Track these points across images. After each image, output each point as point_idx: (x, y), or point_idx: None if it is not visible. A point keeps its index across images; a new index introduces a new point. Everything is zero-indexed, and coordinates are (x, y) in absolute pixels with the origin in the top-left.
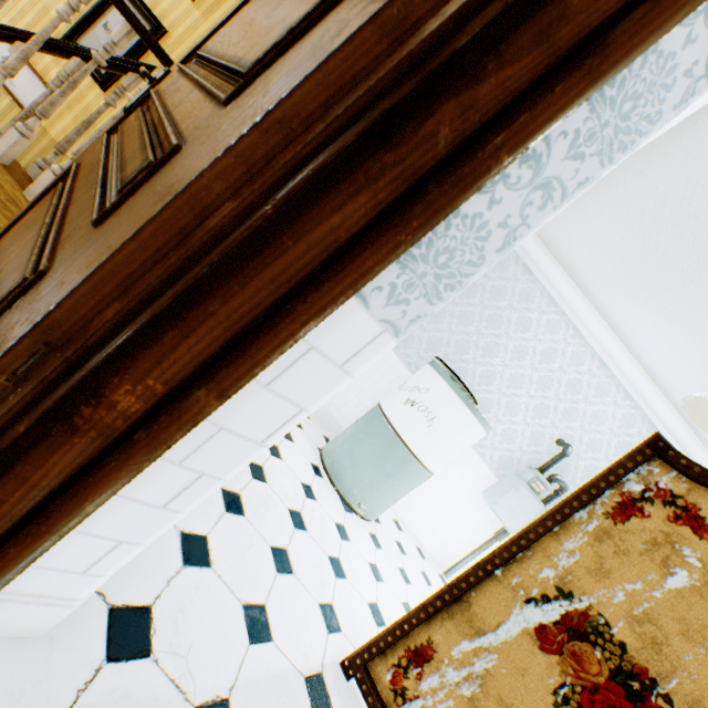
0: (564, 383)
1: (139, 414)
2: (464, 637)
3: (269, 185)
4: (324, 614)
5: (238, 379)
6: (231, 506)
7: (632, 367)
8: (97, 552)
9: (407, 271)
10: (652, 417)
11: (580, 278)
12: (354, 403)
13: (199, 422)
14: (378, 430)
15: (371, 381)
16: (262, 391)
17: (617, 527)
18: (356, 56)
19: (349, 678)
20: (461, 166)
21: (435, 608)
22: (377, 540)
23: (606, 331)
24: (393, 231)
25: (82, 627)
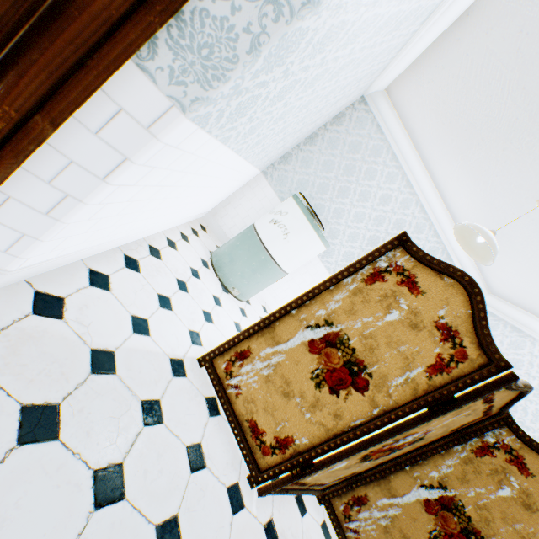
0: (393, 222)
1: (6, 133)
2: (268, 346)
3: None
4: (192, 335)
5: (62, 113)
6: (131, 265)
7: (442, 213)
8: (10, 239)
9: (180, 58)
10: (449, 250)
11: (416, 139)
12: (241, 225)
13: (43, 141)
14: (250, 240)
15: (254, 209)
16: (94, 138)
17: (367, 287)
18: None
19: (201, 366)
20: None
21: (254, 331)
22: (245, 312)
23: (429, 184)
24: (144, 12)
25: (16, 295)
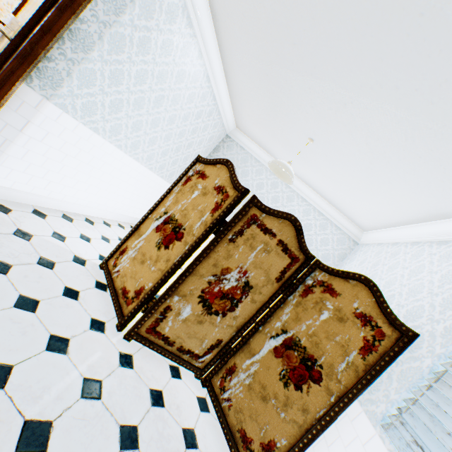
0: (270, 198)
1: None
2: (136, 240)
3: (2, 64)
4: (101, 257)
5: None
6: (66, 218)
7: (300, 184)
8: None
9: (42, 82)
10: (318, 208)
11: (262, 145)
12: None
13: None
14: None
15: None
16: (15, 113)
17: (184, 187)
18: (18, 41)
19: (101, 268)
20: (32, 53)
21: (129, 235)
22: None
23: None
24: (22, 66)
25: None
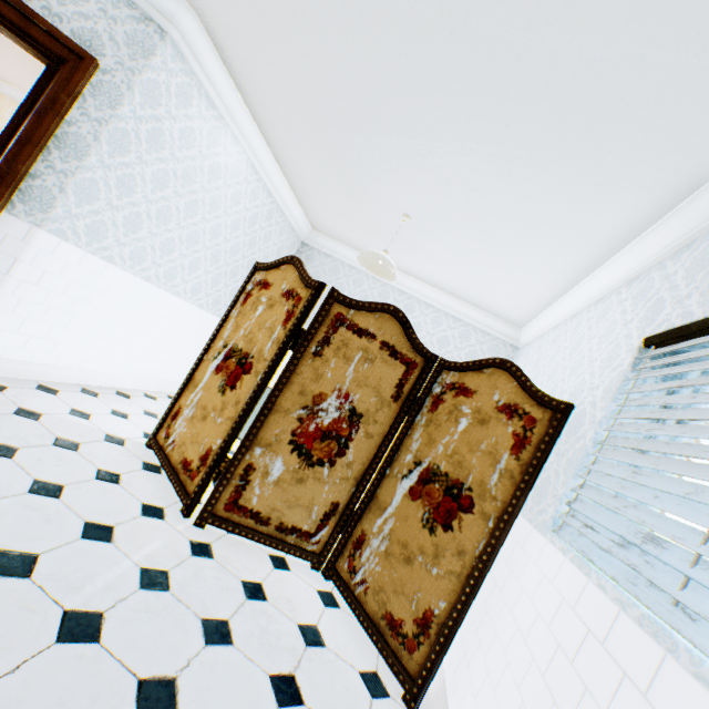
0: None
1: None
2: (192, 394)
3: None
4: (147, 434)
5: None
6: (88, 393)
7: (418, 285)
8: None
9: (29, 206)
10: (451, 312)
11: (353, 244)
12: None
13: None
14: None
15: None
16: None
17: (244, 307)
18: None
19: (148, 447)
20: (11, 172)
21: (181, 390)
22: None
23: None
24: None
25: None
